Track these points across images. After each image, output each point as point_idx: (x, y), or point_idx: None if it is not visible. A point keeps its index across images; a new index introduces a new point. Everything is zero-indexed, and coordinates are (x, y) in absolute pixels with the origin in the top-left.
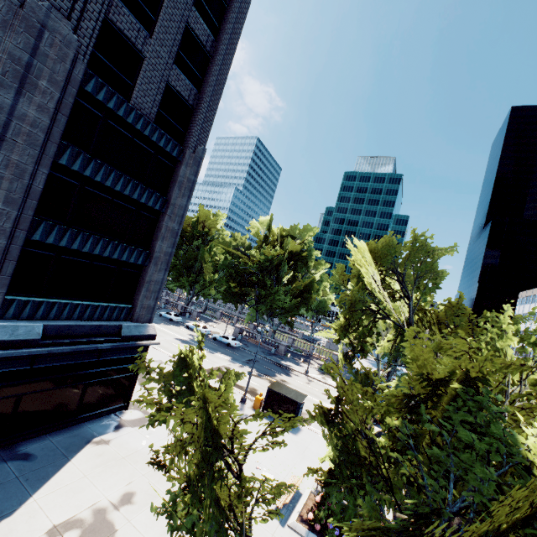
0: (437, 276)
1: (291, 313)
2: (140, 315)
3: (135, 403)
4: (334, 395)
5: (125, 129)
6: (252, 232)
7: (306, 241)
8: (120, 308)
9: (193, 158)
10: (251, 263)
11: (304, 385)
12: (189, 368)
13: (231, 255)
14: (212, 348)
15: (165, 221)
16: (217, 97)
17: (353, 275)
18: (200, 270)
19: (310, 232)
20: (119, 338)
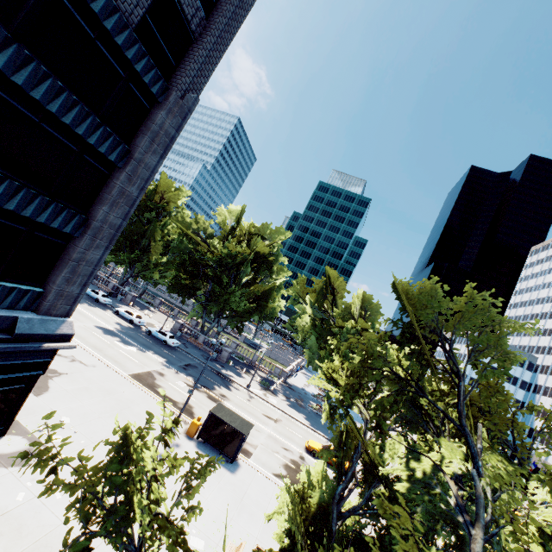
0: (506, 355)
1: (243, 318)
2: (53, 305)
3: (20, 423)
4: (275, 417)
5: (84, 19)
6: (219, 219)
7: (276, 244)
8: (20, 291)
9: (179, 105)
10: (211, 254)
11: (244, 403)
12: (128, 462)
13: (188, 240)
14: (144, 345)
15: (120, 181)
16: (229, 36)
17: (313, 290)
18: (146, 248)
19: (281, 235)
20: (9, 337)
